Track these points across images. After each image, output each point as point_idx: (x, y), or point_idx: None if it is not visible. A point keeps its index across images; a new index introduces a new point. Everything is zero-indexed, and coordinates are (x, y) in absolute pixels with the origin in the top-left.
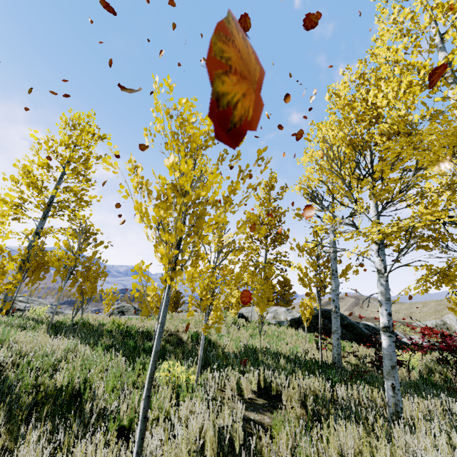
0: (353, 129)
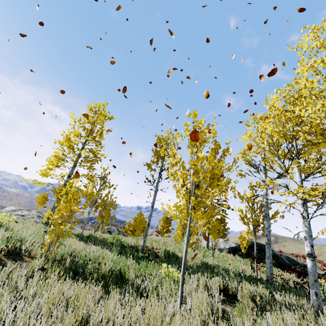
0: (284, 127)
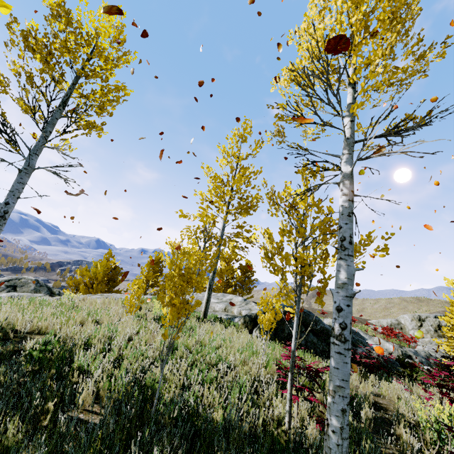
0: None
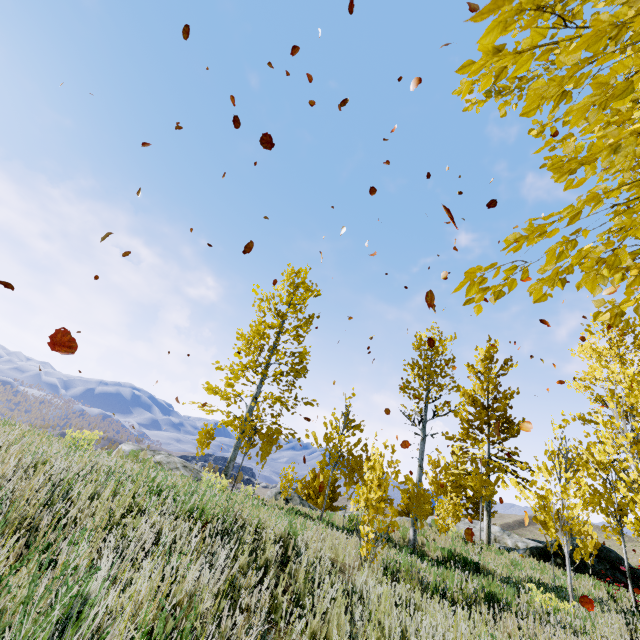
0: None
